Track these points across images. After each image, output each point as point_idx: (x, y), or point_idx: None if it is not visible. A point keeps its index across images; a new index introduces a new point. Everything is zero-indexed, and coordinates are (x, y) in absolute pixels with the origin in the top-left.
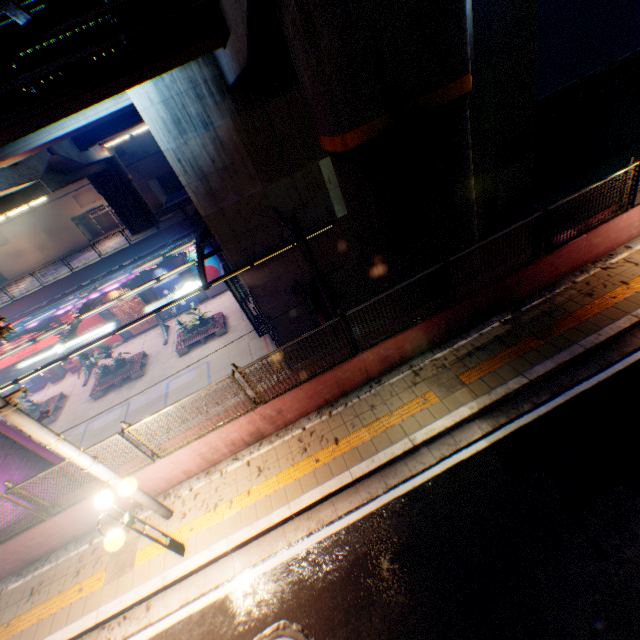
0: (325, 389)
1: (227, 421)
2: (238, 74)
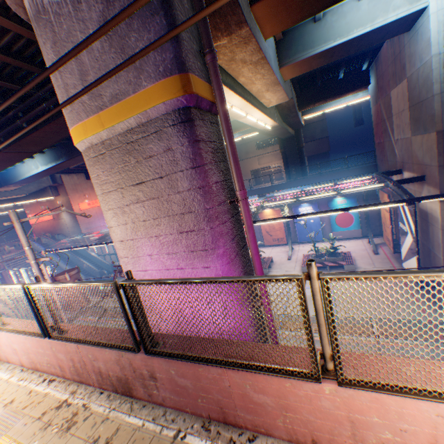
0: None
1: None
2: None
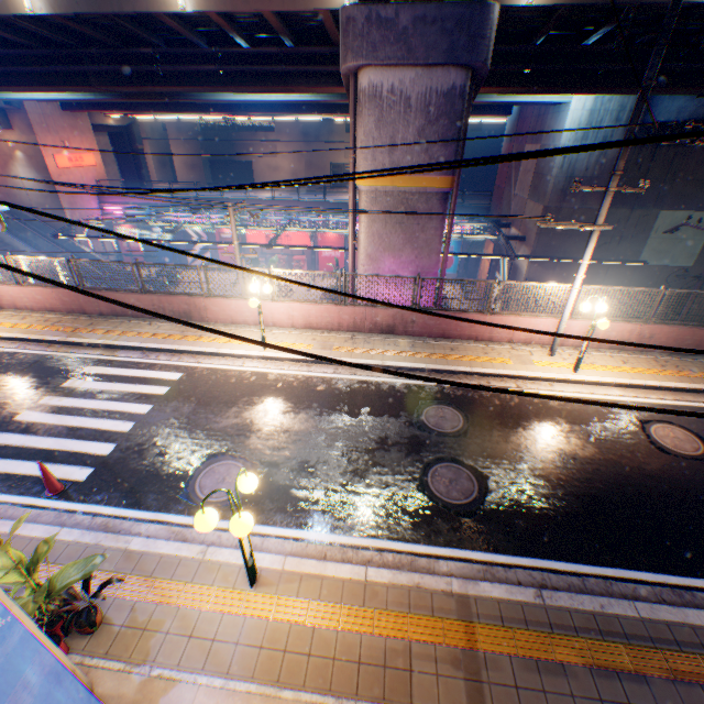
0: (686, 341)
1: (621, 321)
2: (699, 118)
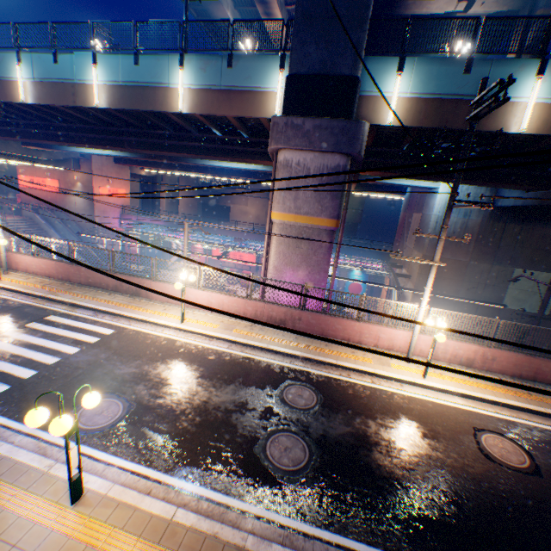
0: (525, 367)
1: (466, 341)
2: (528, 205)
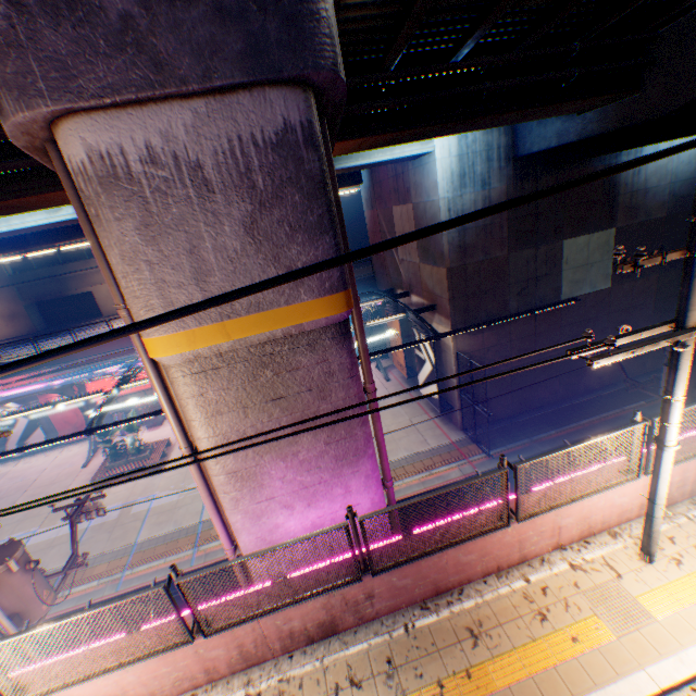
0: None
1: None
2: (593, 134)
